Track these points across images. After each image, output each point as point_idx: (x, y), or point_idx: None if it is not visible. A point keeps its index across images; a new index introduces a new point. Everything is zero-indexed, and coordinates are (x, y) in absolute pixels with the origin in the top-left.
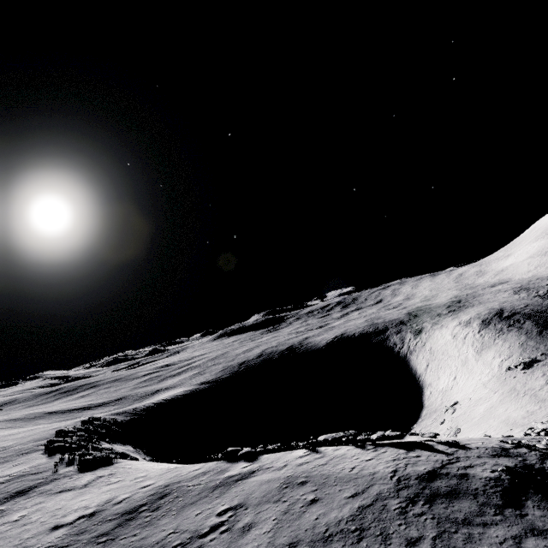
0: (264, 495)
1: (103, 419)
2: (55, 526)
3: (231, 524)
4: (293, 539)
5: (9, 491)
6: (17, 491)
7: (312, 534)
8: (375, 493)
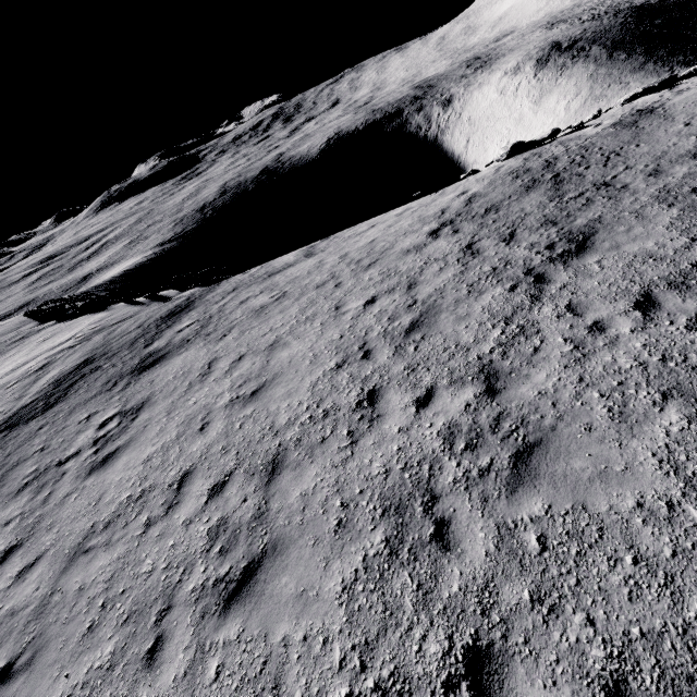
0: None
1: (74, 298)
2: (402, 253)
3: None
4: None
5: (140, 326)
6: (162, 318)
7: None
8: None
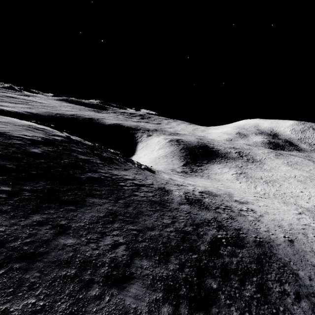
0: None
1: None
2: None
3: None
4: None
5: None
6: None
7: None
8: (17, 123)
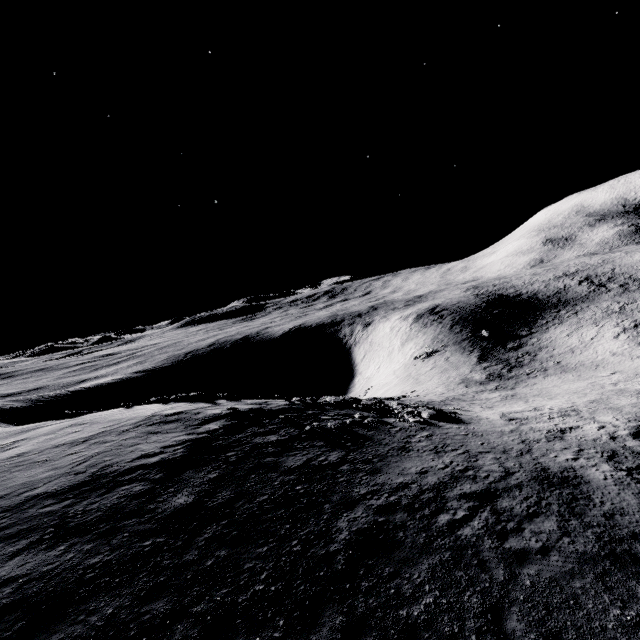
0: (47, 432)
1: None
2: None
3: (3, 448)
4: (35, 449)
5: None
6: None
7: (51, 446)
8: (123, 424)
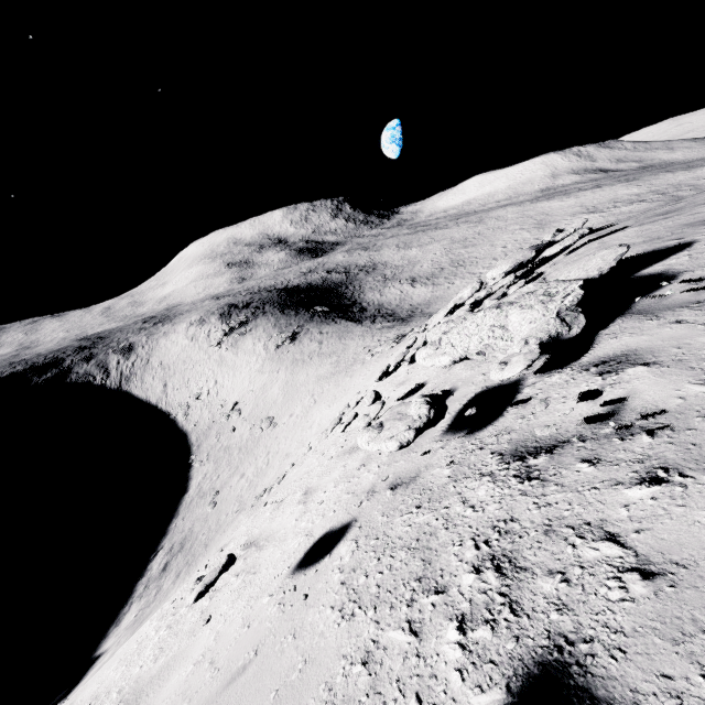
0: None
1: None
2: None
3: None
4: None
5: None
6: None
7: None
8: None
